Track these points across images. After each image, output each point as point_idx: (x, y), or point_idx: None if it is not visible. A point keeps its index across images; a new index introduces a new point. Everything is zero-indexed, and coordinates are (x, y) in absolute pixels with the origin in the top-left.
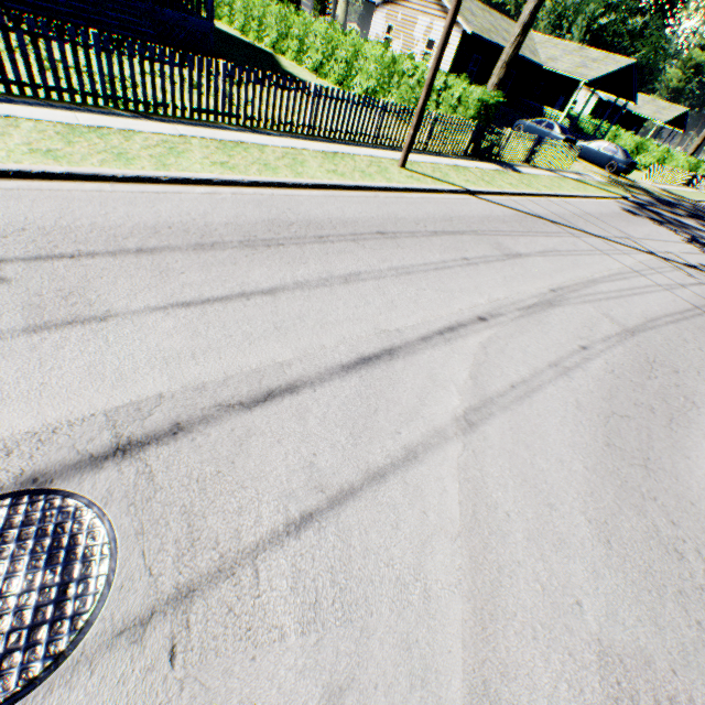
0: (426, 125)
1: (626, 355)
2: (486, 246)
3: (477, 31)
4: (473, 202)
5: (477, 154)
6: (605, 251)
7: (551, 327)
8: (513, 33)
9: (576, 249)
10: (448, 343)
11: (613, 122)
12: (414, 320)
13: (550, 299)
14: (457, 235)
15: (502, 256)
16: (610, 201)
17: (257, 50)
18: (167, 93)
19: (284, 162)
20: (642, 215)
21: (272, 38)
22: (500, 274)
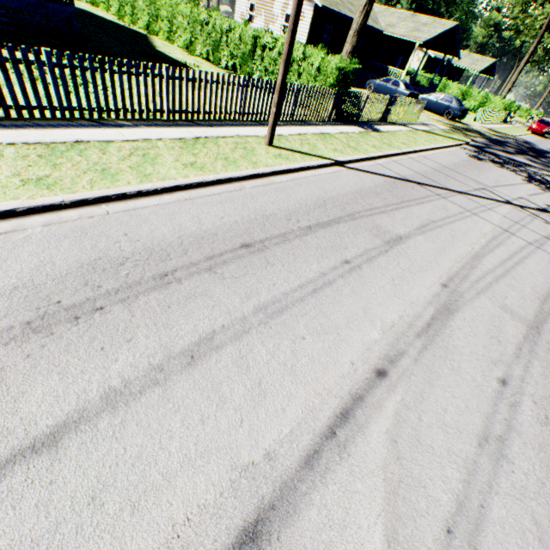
0: (290, 96)
1: (546, 374)
2: (365, 233)
3: (327, 4)
4: (343, 174)
5: (340, 118)
6: (472, 210)
7: (460, 355)
8: (361, 2)
9: (448, 214)
10: (345, 453)
11: (442, 75)
12: (292, 414)
13: (445, 300)
14: (333, 225)
15: (384, 244)
16: (457, 148)
17: (131, 32)
18: (3, 86)
19: (131, 161)
20: (485, 158)
21: (145, 20)
22: (387, 276)
